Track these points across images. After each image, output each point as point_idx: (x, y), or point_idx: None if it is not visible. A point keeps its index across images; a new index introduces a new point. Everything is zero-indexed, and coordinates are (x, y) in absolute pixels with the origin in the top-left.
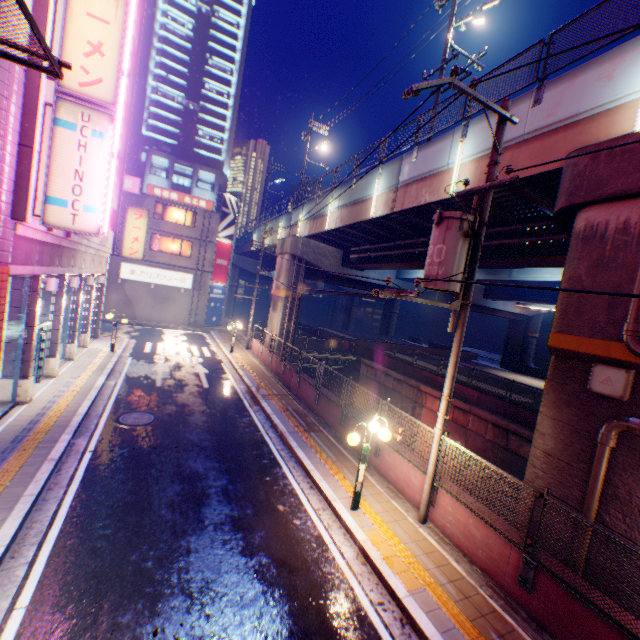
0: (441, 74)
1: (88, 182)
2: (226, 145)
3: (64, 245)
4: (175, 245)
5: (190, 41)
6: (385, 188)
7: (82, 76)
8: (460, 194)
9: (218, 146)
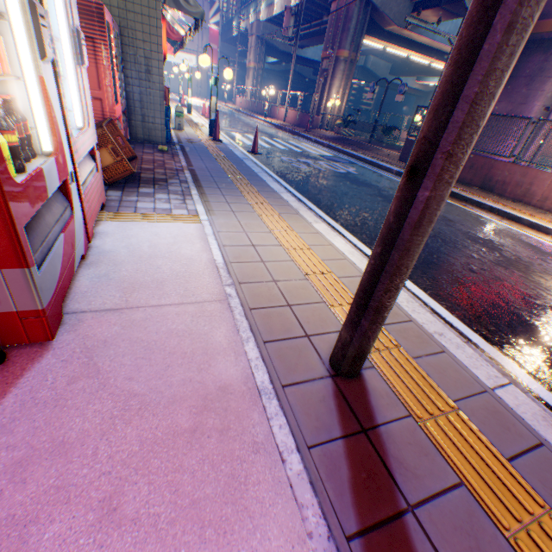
0: None
1: None
2: None
3: None
4: (182, 32)
5: None
6: None
7: None
8: None
9: None
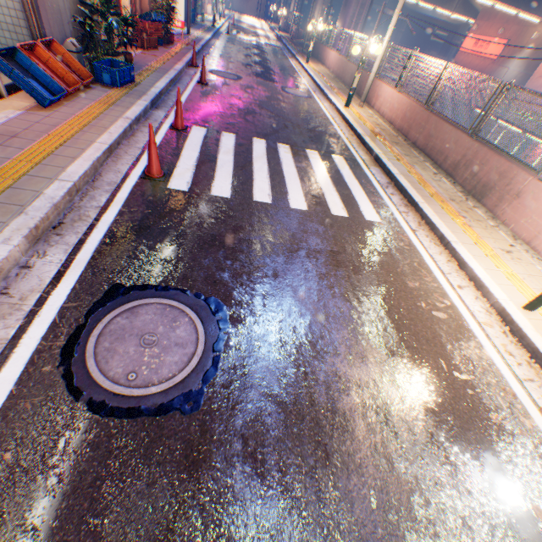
0: None
1: None
2: None
3: None
4: None
5: None
6: None
7: None
8: None
9: None
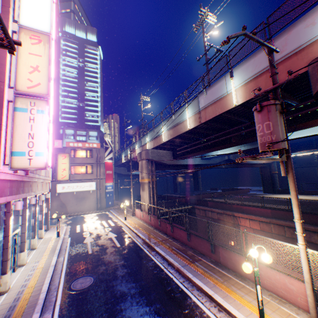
0: (206, 56)
1: (37, 138)
2: (100, 118)
3: (25, 180)
4: (84, 169)
5: (76, 78)
6: (192, 113)
7: (28, 83)
8: (257, 95)
9: (96, 119)
